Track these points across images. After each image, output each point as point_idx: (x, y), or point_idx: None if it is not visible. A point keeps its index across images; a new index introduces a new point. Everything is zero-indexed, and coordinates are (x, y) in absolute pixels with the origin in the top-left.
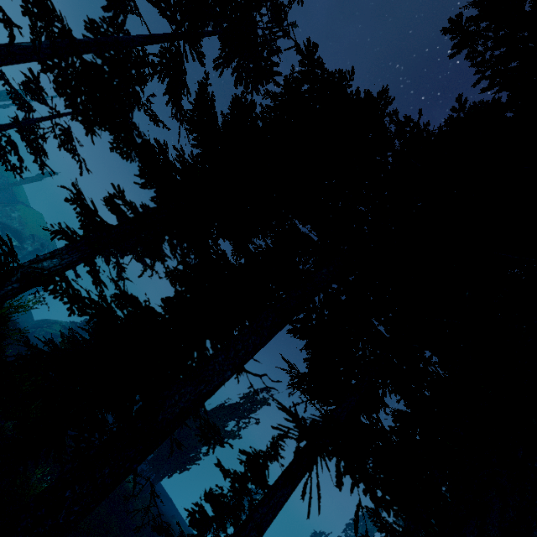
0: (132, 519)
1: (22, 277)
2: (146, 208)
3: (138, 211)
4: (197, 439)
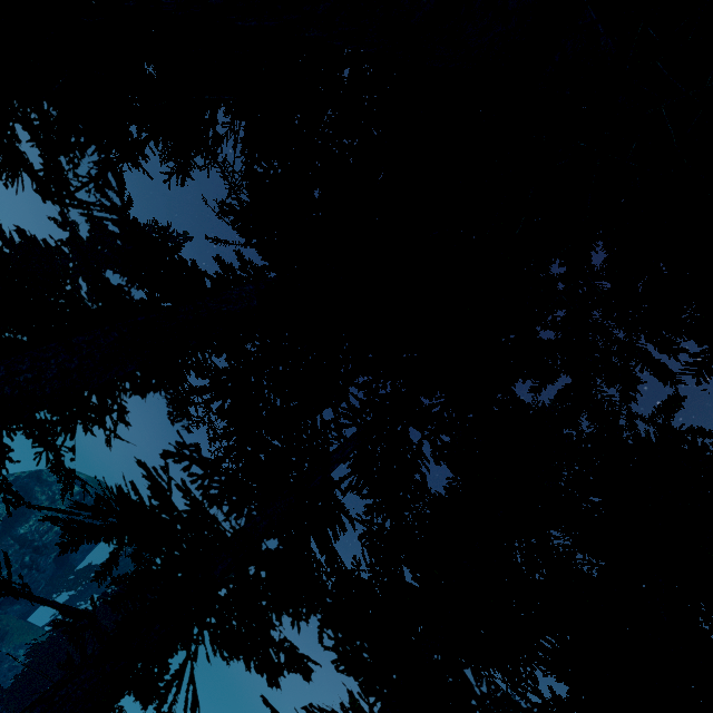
0: None
1: None
2: (19, 231)
3: (3, 235)
4: None
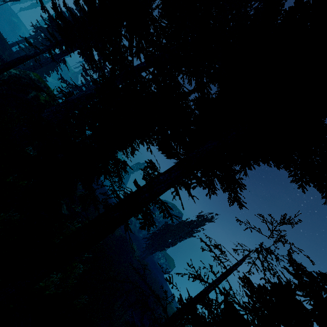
0: (133, 264)
1: (34, 50)
2: None
3: None
4: (170, 237)
